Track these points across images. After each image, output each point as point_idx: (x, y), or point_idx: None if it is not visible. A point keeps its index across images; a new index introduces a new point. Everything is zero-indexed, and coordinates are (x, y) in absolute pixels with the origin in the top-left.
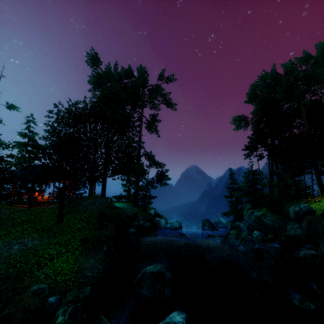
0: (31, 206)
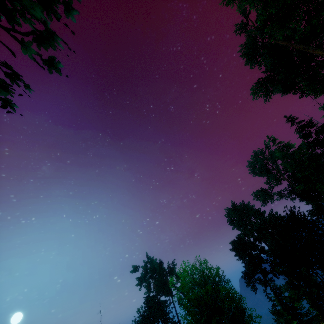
0: None
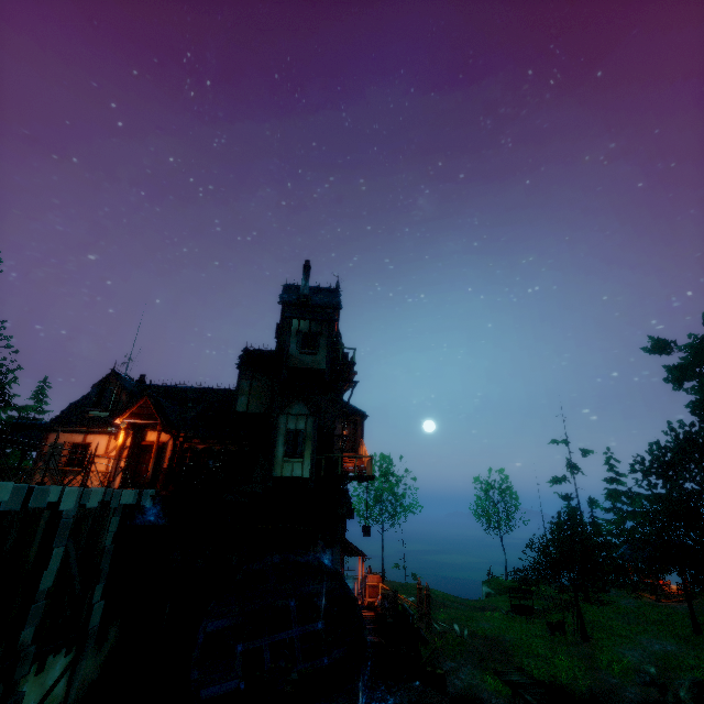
0: (658, 600)
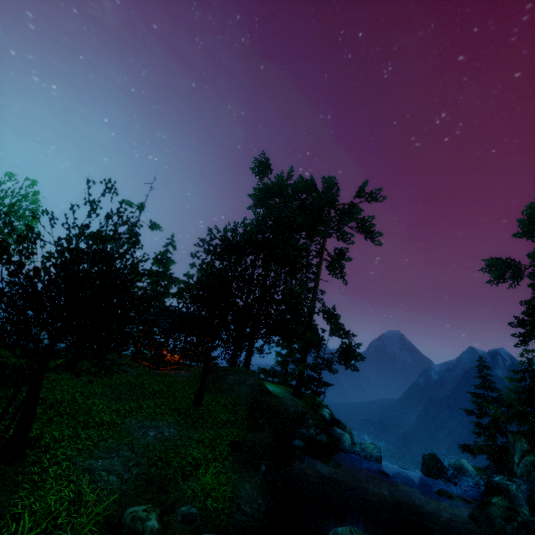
0: (158, 368)
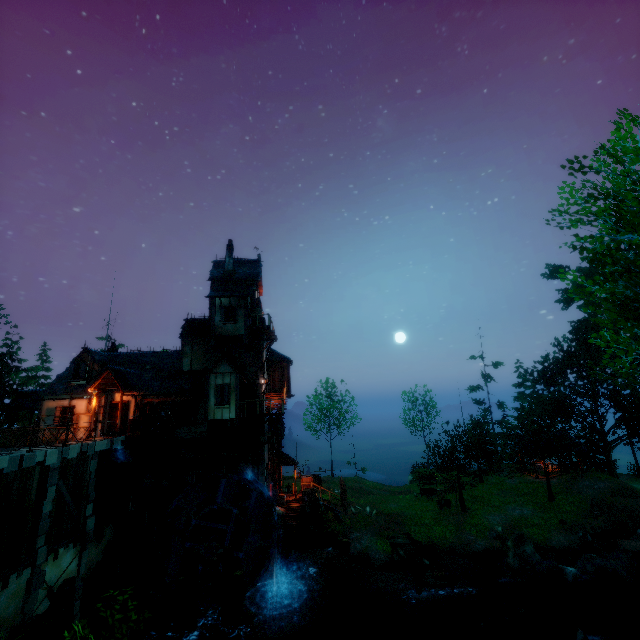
0: (536, 477)
